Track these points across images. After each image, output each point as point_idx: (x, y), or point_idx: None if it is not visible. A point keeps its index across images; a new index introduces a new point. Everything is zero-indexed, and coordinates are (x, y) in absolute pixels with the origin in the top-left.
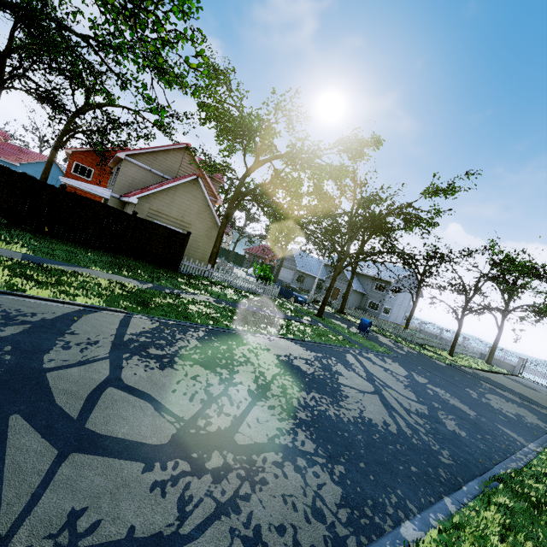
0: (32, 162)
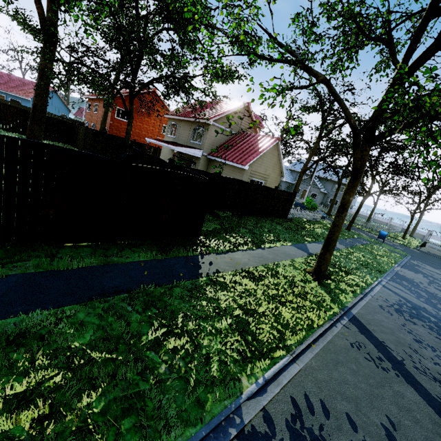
0: None
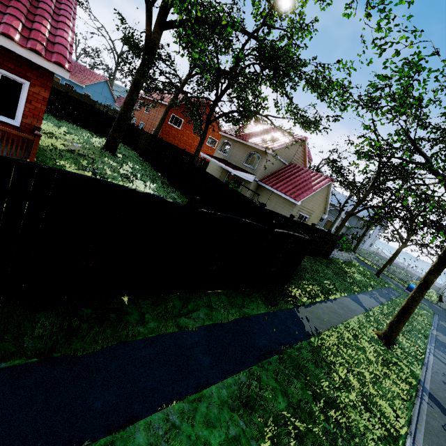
0: (92, 83)
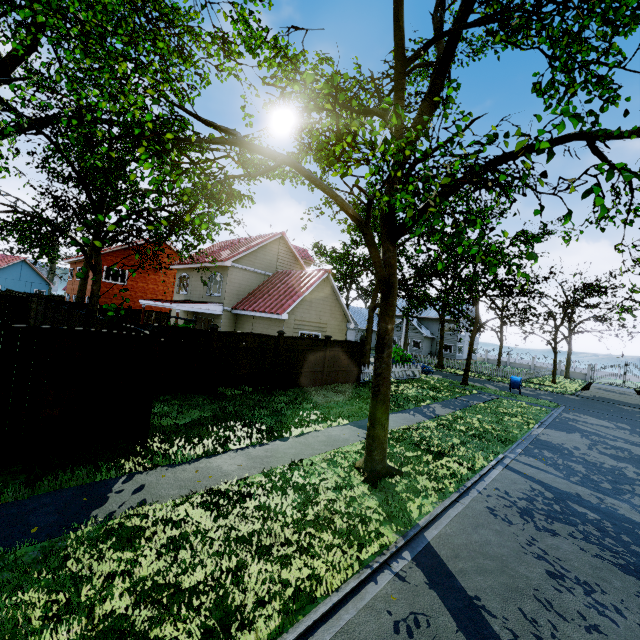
0: None
